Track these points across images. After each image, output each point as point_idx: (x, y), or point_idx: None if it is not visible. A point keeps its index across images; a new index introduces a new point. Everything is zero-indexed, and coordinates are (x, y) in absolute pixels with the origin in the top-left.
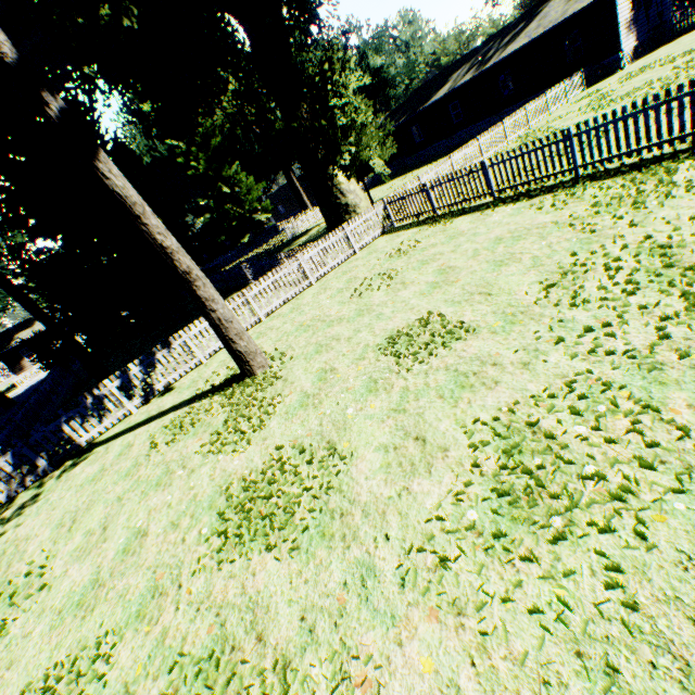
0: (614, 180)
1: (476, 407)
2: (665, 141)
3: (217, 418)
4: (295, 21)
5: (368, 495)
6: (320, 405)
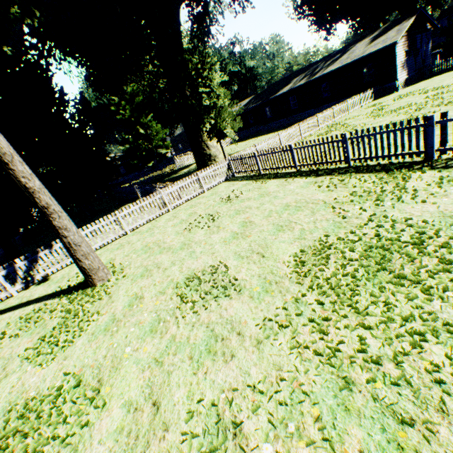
0: (369, 175)
1: (208, 381)
2: (406, 153)
3: (53, 321)
4: (196, 32)
5: None
6: (116, 334)
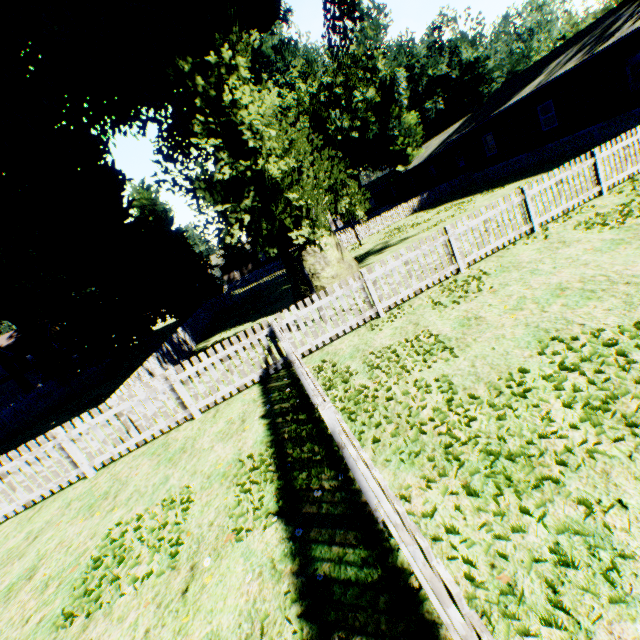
0: None
1: None
2: None
3: None
4: (330, 18)
5: None
6: None
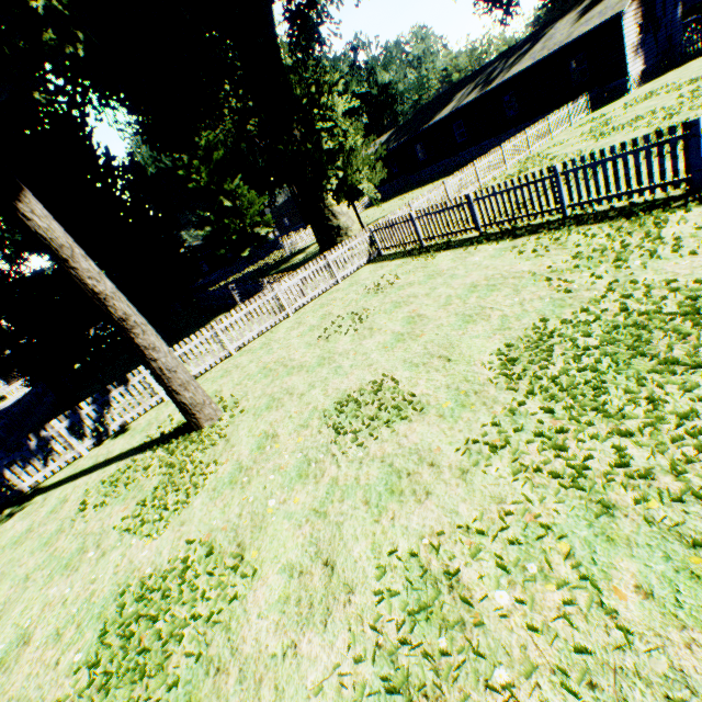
0: (600, 227)
1: (398, 528)
2: (657, 185)
3: (151, 481)
4: (297, 38)
5: (253, 645)
6: (248, 486)
